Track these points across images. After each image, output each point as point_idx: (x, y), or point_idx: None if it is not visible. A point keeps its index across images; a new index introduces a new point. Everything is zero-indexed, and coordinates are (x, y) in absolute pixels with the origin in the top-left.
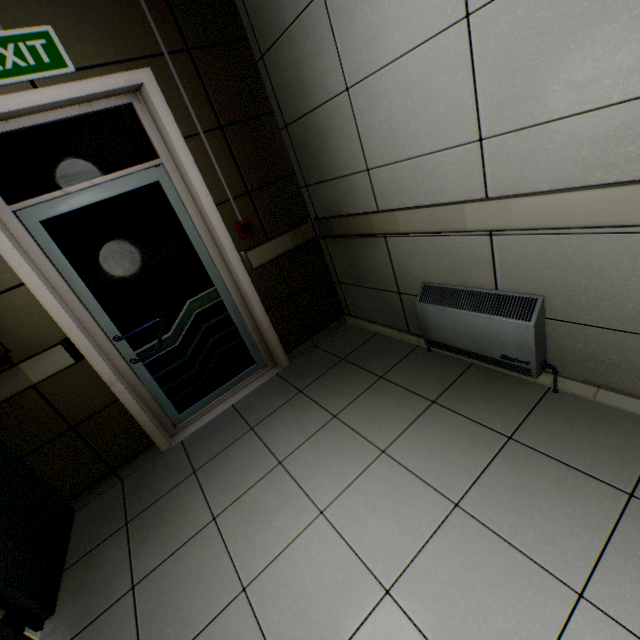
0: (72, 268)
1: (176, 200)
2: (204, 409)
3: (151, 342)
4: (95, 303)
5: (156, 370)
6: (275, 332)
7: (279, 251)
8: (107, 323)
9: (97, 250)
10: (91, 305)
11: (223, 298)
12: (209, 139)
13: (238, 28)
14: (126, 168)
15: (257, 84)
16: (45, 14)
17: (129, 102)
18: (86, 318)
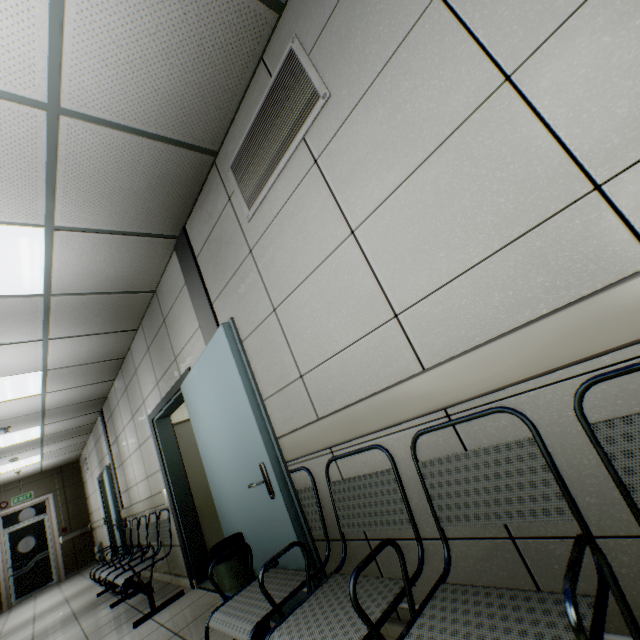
0: (10, 544)
1: (48, 522)
2: (26, 598)
3: (20, 569)
4: (11, 555)
5: (17, 580)
6: (64, 565)
7: (75, 535)
8: (11, 561)
9: (19, 539)
10: (9, 555)
11: (51, 553)
12: (63, 505)
13: (81, 478)
14: (37, 515)
15: (83, 489)
16: (34, 488)
17: (45, 500)
18: (6, 559)
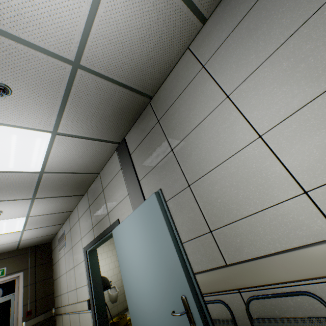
0: None
1: (13, 304)
2: None
3: None
4: None
5: None
6: None
7: (38, 321)
8: None
9: None
10: None
11: None
12: (31, 286)
13: (51, 259)
14: (4, 295)
15: (51, 270)
16: (7, 265)
17: (15, 278)
18: None
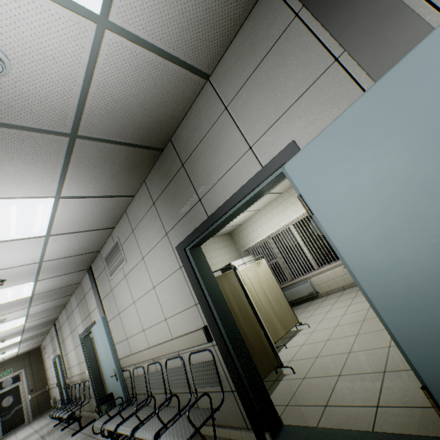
0: None
1: (21, 387)
2: (9, 434)
3: (5, 416)
4: None
5: (3, 423)
6: (32, 412)
7: (38, 393)
8: None
9: (4, 398)
10: None
11: (23, 405)
12: (31, 375)
13: (42, 357)
14: (15, 383)
15: (43, 364)
16: (12, 366)
17: (20, 373)
18: None
